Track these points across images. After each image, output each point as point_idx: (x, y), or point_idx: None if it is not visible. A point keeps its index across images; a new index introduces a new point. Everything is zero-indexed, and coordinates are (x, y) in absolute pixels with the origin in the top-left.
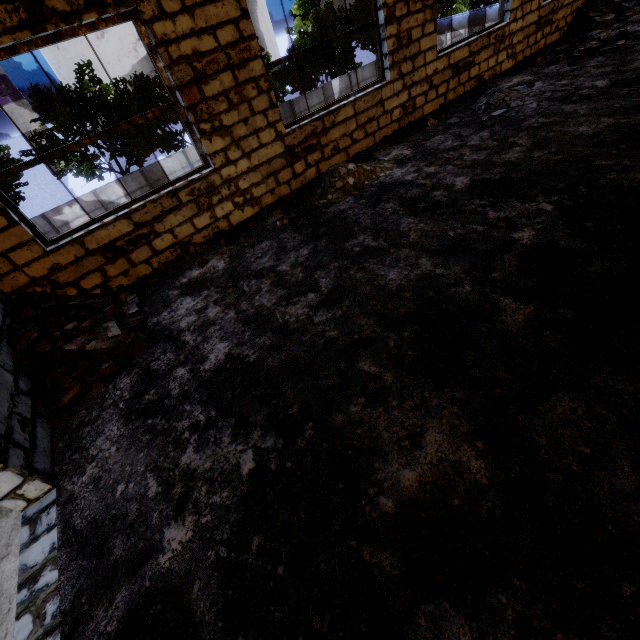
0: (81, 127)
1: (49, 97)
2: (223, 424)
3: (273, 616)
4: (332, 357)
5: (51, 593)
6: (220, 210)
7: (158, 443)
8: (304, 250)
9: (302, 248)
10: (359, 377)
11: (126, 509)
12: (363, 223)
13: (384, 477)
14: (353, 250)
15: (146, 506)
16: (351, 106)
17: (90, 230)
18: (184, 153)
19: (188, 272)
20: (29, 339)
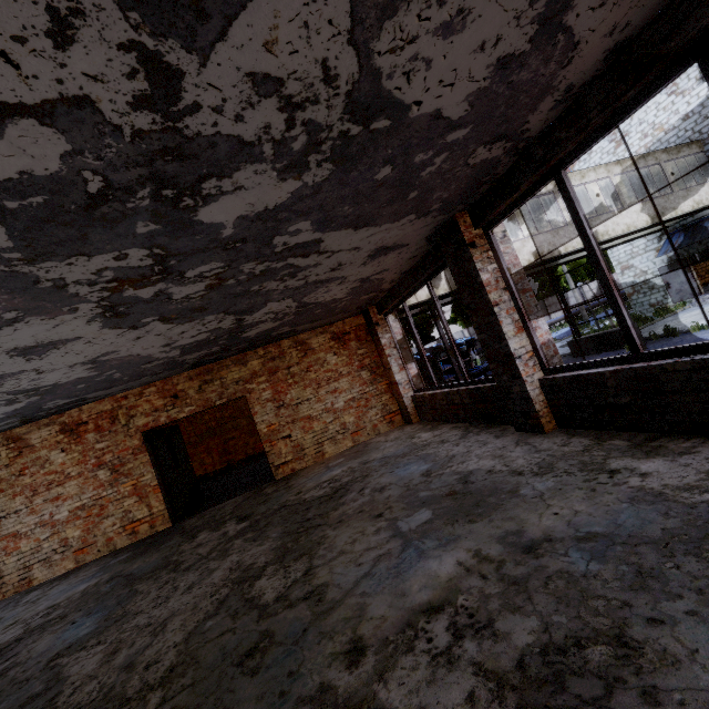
0: None
1: None
2: None
3: None
4: None
5: None
6: None
7: None
8: None
9: None
10: None
11: None
12: None
13: None
14: None
15: None
16: None
17: None
18: None
19: None
20: None
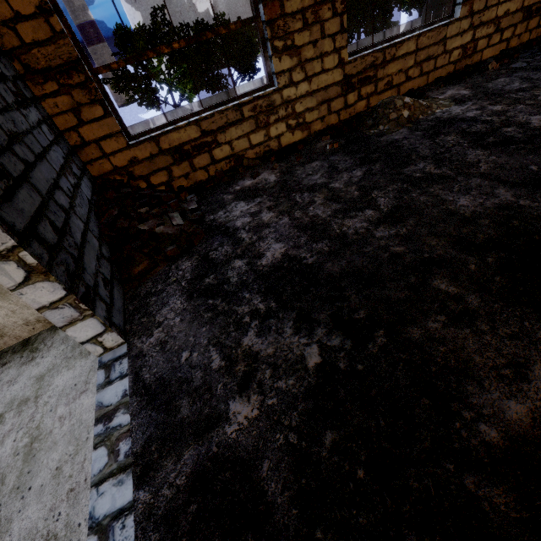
0: (150, 62)
1: (128, 35)
2: (284, 316)
3: (356, 520)
4: (400, 271)
5: (124, 434)
6: (274, 130)
7: (219, 322)
8: (357, 171)
9: (355, 170)
10: (435, 294)
11: (191, 375)
12: (421, 152)
13: (482, 403)
14: (413, 175)
15: (210, 376)
16: (414, 41)
17: (165, 131)
18: (227, 93)
19: (241, 181)
20: (111, 215)
